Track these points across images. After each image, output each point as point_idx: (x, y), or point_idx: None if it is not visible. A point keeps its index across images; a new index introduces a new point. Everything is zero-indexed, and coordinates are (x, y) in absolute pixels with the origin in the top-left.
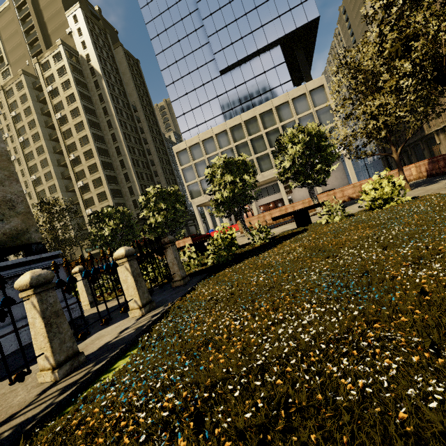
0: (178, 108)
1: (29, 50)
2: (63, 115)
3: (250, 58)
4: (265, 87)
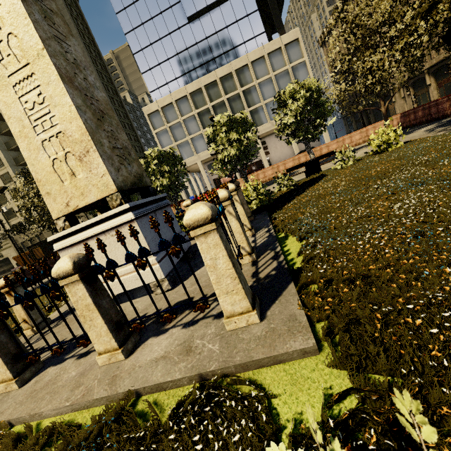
0: (142, 62)
1: None
2: None
3: (220, 3)
4: (238, 39)
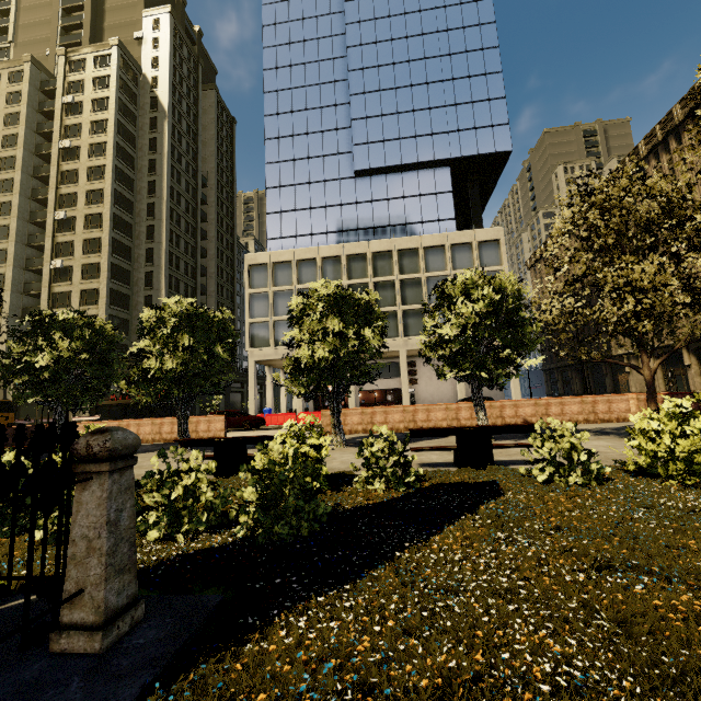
0: (274, 200)
1: (59, 36)
2: (74, 145)
3: (404, 169)
4: (415, 215)
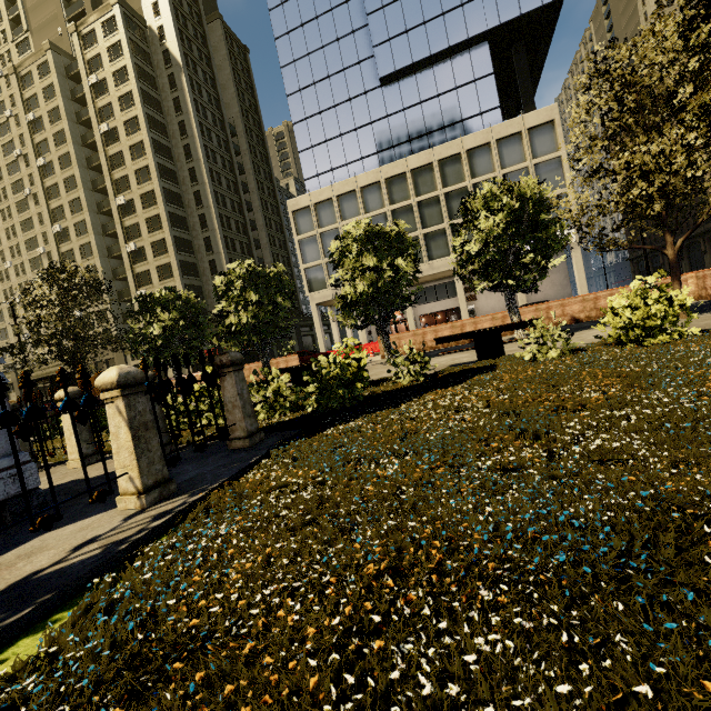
0: (303, 135)
1: (64, 9)
2: (111, 127)
3: (435, 60)
4: (453, 114)
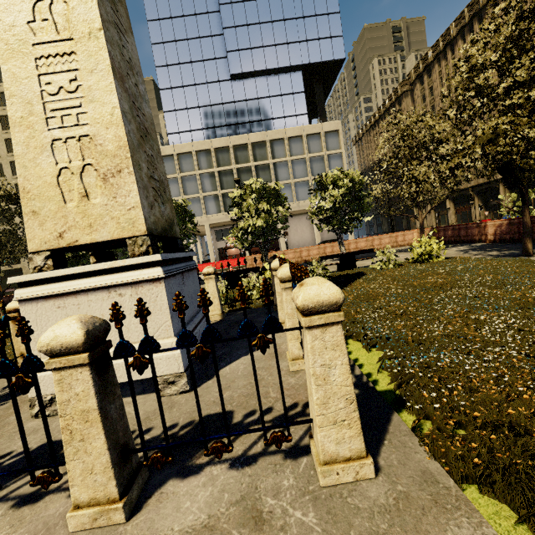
0: (168, 100)
1: None
2: None
3: (268, 73)
4: (279, 112)
